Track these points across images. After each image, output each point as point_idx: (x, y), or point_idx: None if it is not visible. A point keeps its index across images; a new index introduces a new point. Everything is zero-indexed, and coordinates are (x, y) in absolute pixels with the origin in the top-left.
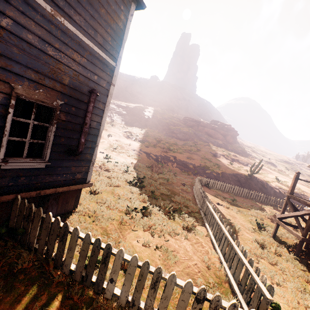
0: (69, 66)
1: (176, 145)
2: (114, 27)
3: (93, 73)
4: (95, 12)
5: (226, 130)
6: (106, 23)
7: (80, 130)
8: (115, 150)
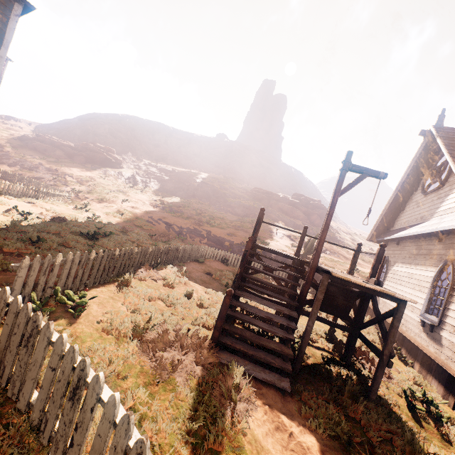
0: None
1: (223, 219)
2: None
3: None
4: None
5: (312, 206)
6: None
7: None
8: (121, 216)
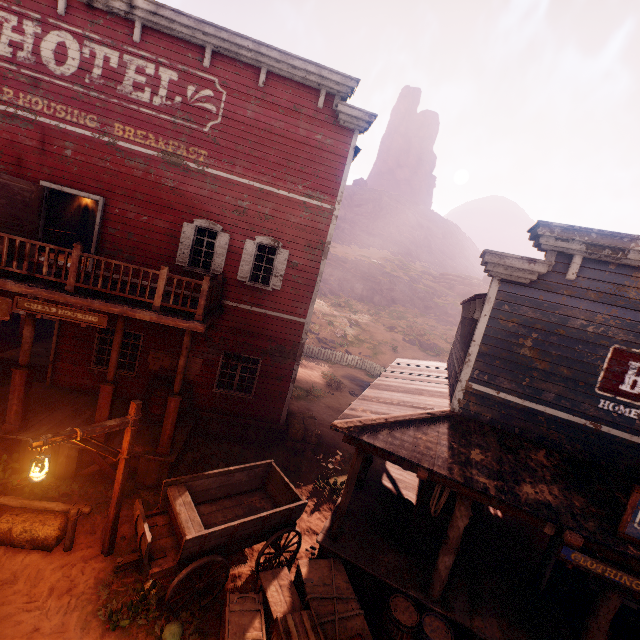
0: None
1: None
2: None
3: None
4: None
5: None
6: None
7: None
8: None
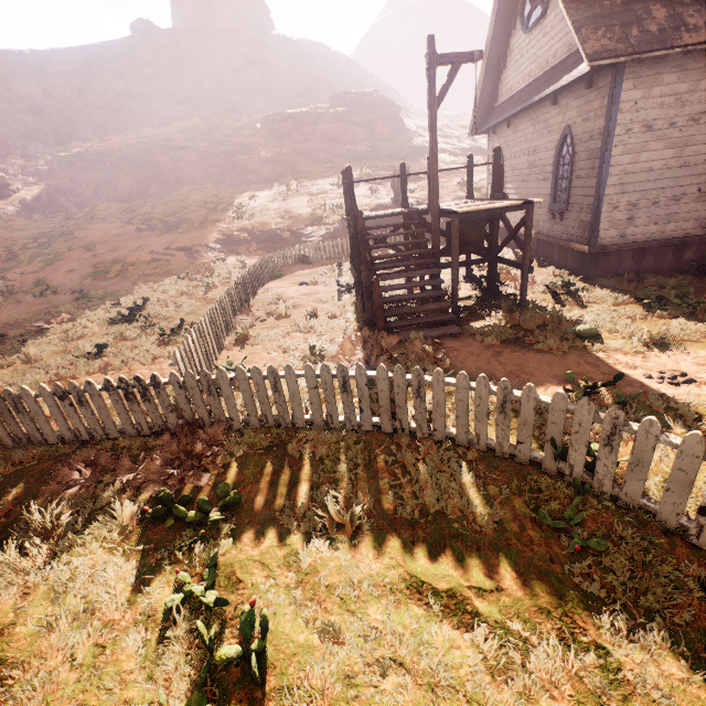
0: None
1: (254, 200)
2: None
3: None
4: None
5: (368, 109)
6: None
7: None
8: (110, 275)
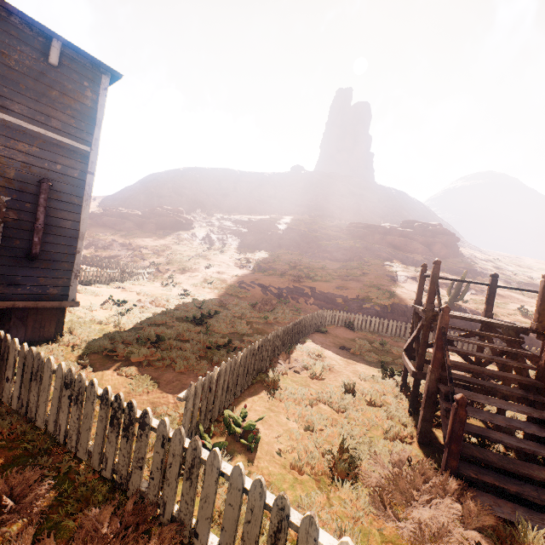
0: (14, 158)
1: (324, 269)
2: (78, 108)
3: (53, 163)
4: (42, 97)
5: (431, 234)
6: (63, 106)
7: (44, 230)
8: (210, 286)
